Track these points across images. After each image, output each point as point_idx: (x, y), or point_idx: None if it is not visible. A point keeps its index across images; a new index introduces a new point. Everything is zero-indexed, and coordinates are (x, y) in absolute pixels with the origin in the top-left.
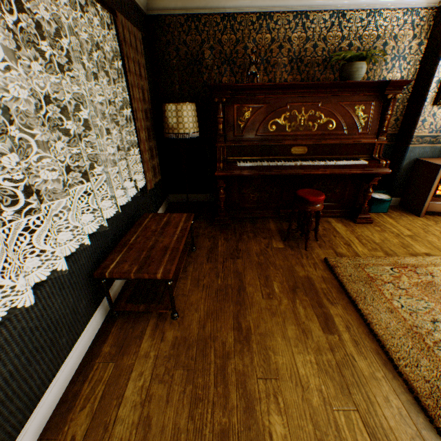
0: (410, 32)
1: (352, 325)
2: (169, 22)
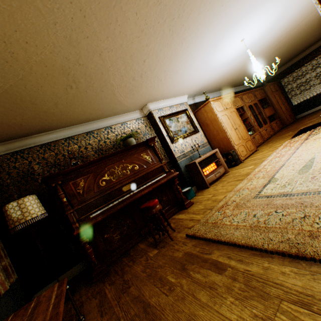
0: (143, 125)
1: (230, 253)
2: None
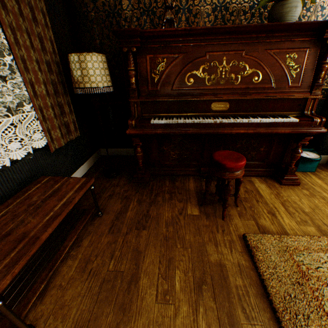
0: None
1: None
2: None
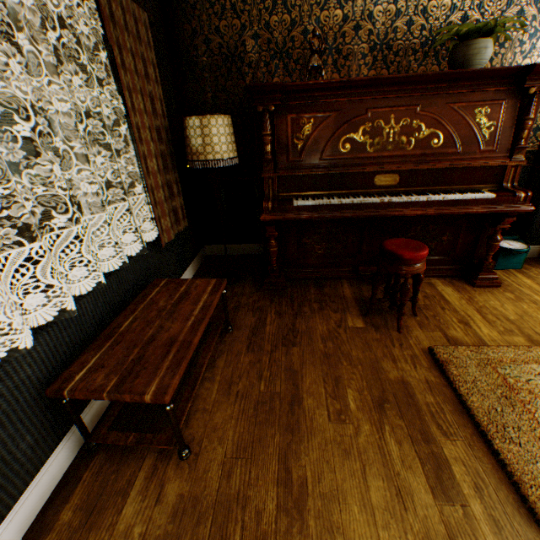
0: None
1: (486, 484)
2: (194, 1)
